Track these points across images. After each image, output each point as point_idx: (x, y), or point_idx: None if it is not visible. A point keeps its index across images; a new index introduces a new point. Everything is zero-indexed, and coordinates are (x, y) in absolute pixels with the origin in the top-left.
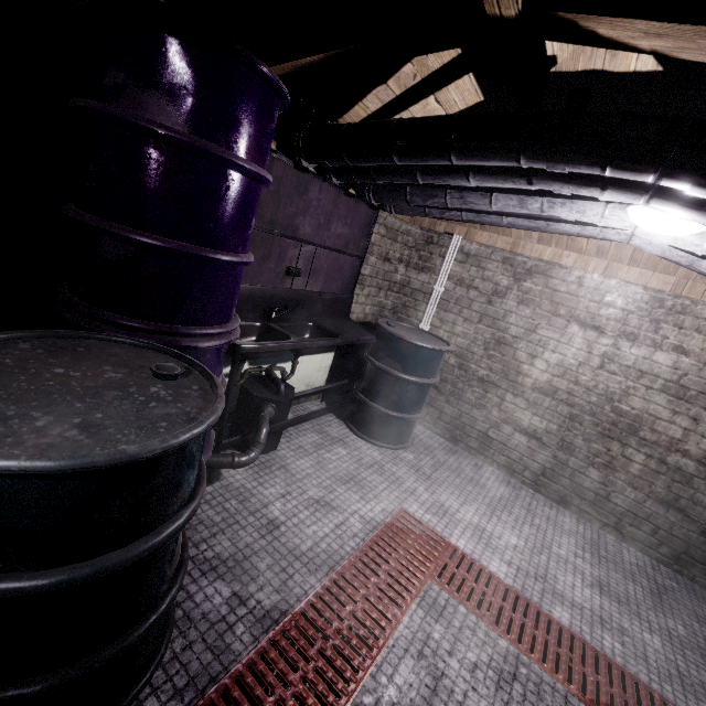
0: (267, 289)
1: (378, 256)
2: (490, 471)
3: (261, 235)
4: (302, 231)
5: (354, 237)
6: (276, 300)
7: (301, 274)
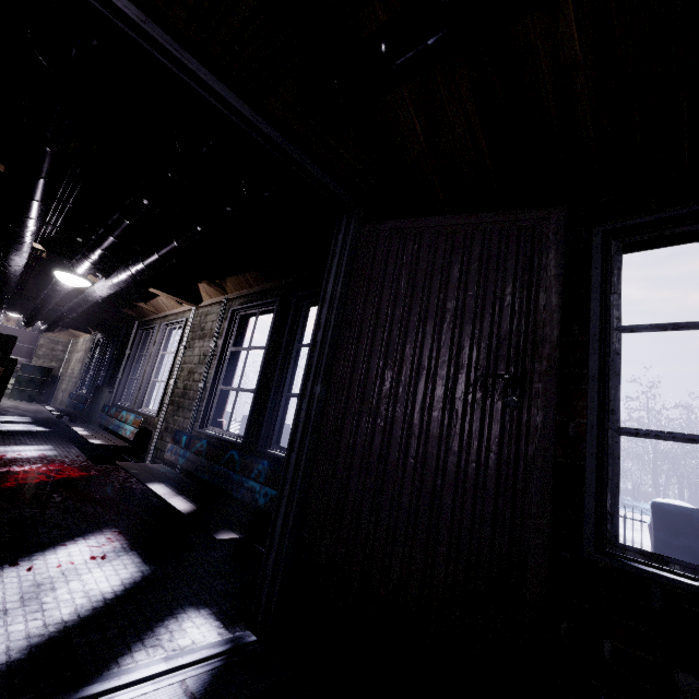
0: None
1: (48, 349)
2: None
3: None
4: None
5: (28, 341)
6: None
7: None
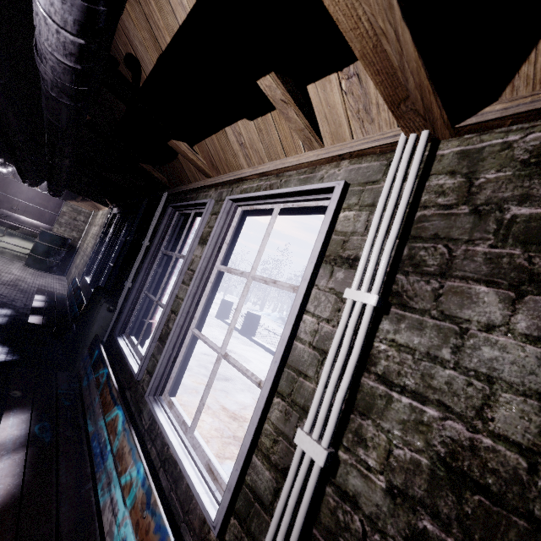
0: (1, 209)
1: (70, 217)
2: (62, 282)
3: (1, 194)
4: (20, 198)
5: (51, 207)
6: (5, 214)
7: (21, 210)
